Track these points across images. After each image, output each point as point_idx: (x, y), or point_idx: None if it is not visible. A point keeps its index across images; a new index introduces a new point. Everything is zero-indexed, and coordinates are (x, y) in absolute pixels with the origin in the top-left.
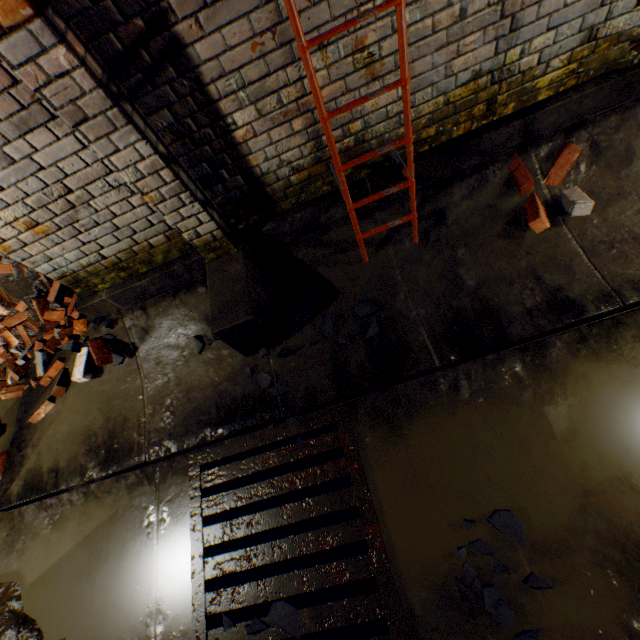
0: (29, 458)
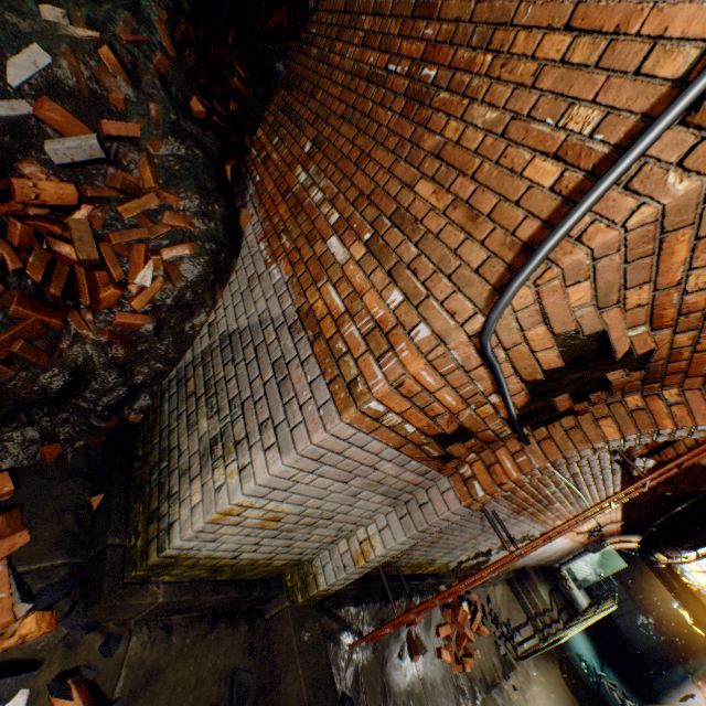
0: None
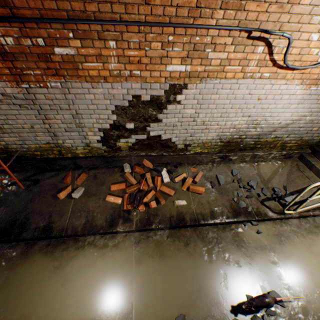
0: None
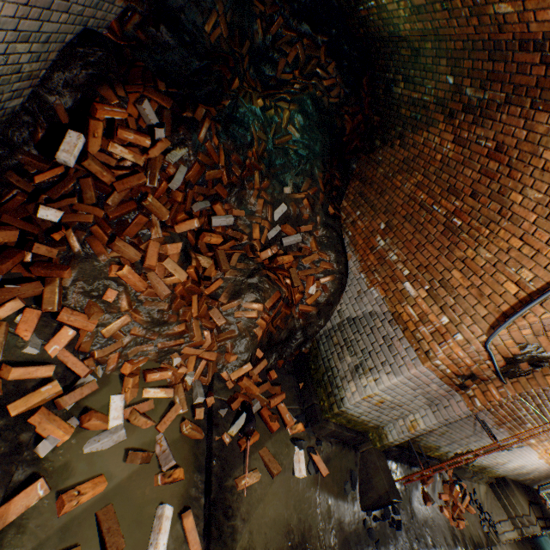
0: (241, 532)
